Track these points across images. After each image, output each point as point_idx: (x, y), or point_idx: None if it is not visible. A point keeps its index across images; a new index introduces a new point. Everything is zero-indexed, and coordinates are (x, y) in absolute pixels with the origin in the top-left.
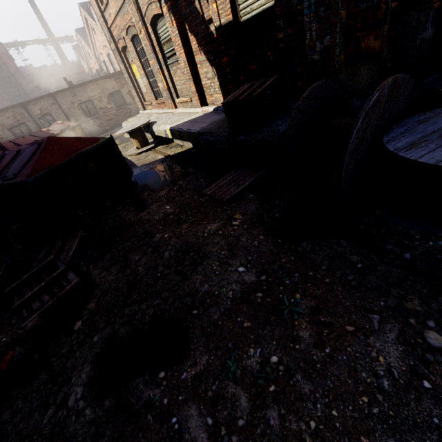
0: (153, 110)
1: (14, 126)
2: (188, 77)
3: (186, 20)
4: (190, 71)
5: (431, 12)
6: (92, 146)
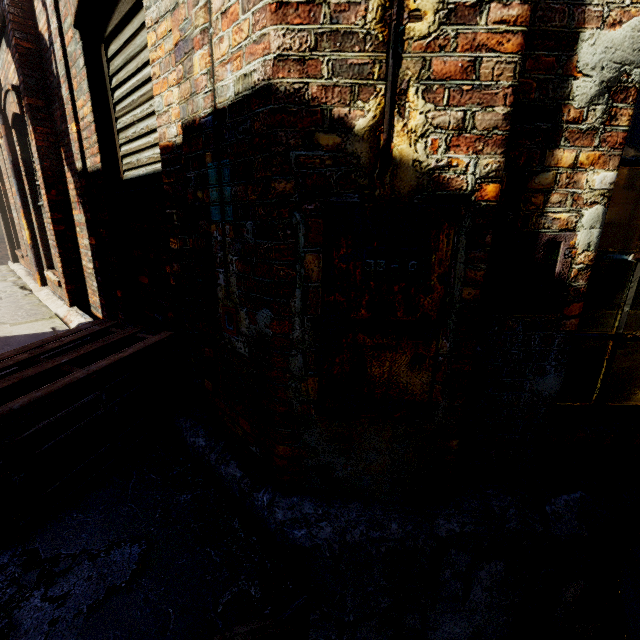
0: (19, 270)
1: None
2: (53, 243)
3: (62, 141)
4: (54, 233)
5: (557, 336)
6: None
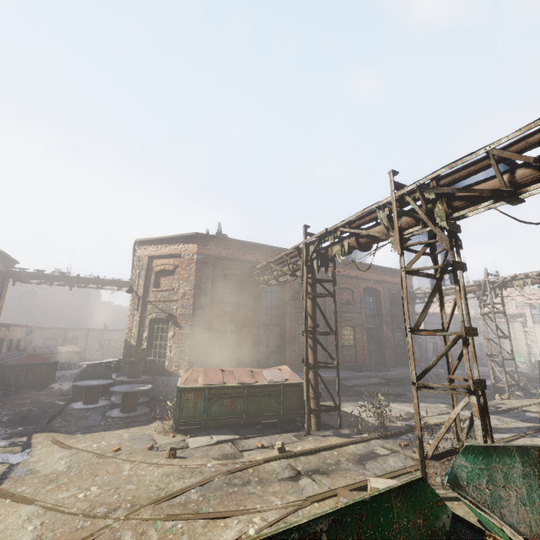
0: None
1: (49, 338)
2: None
3: None
4: None
5: None
6: (47, 362)
